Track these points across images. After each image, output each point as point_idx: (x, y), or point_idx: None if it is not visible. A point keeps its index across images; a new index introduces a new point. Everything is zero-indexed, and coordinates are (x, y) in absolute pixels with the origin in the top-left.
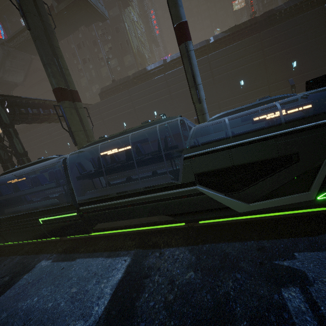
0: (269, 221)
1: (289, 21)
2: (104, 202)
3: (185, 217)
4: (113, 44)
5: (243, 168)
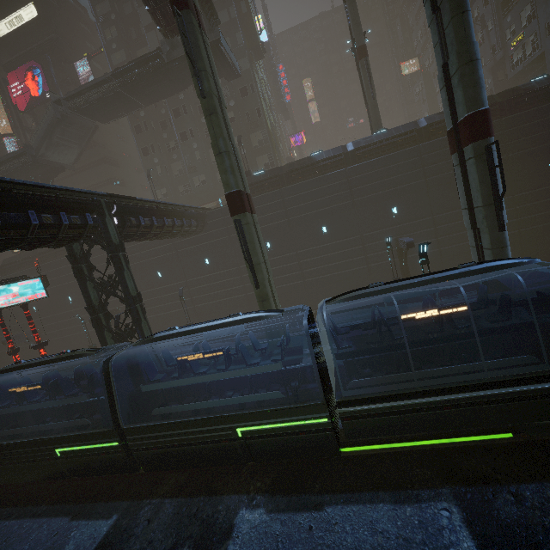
0: None
1: (546, 106)
2: (395, 401)
3: (543, 426)
4: (237, 114)
5: None
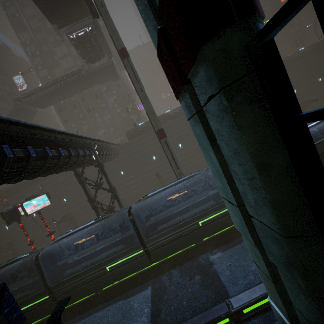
0: None
1: None
2: None
3: None
4: (118, 97)
5: None
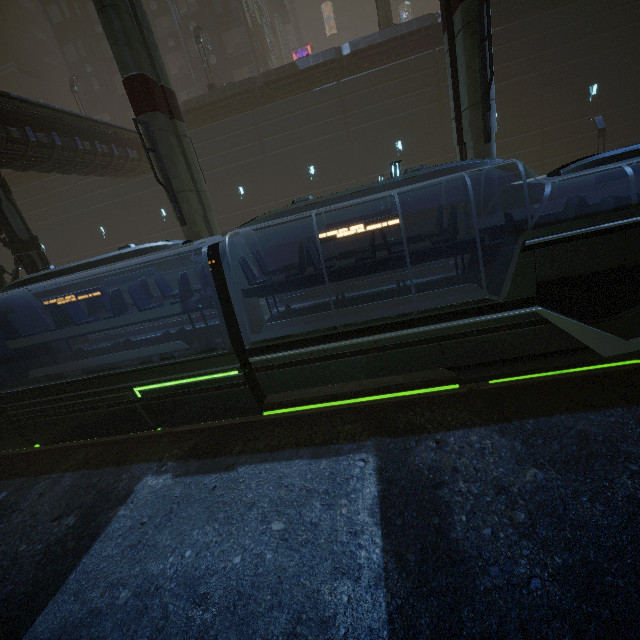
0: (628, 373)
1: None
2: (314, 346)
3: (483, 370)
4: None
5: (638, 270)
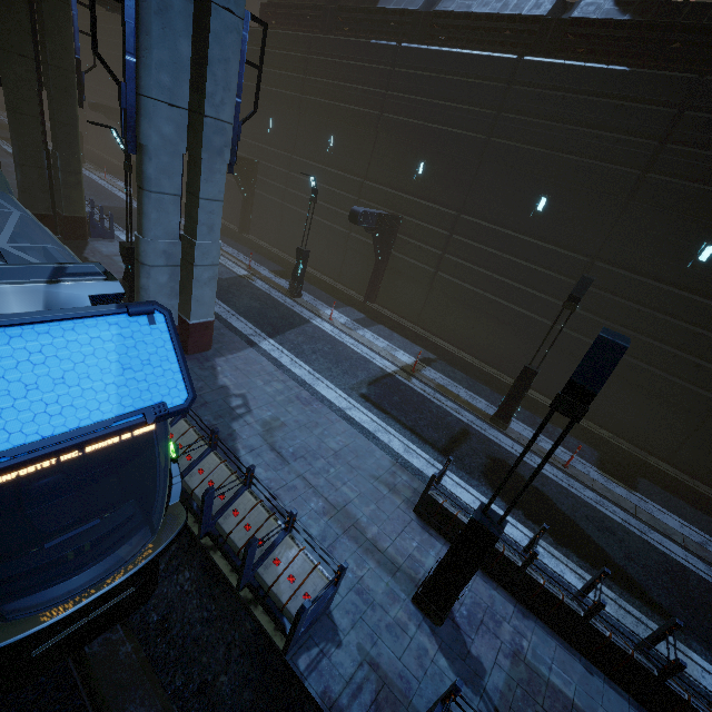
0: None
1: None
2: None
3: None
4: None
5: None
